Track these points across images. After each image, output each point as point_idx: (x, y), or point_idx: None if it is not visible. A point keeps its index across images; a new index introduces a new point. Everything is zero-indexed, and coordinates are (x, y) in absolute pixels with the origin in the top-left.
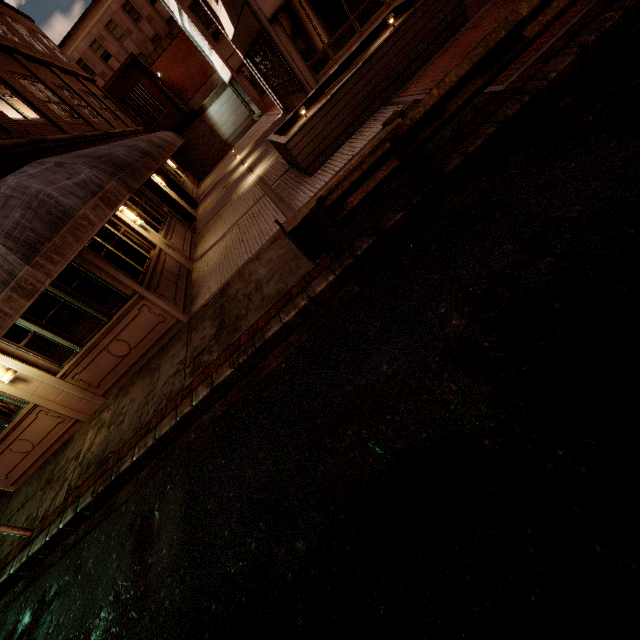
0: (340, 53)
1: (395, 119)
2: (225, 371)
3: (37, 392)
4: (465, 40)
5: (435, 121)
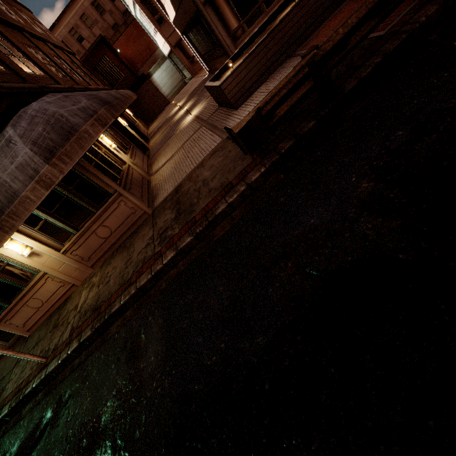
0: (252, 27)
1: (312, 51)
2: (186, 239)
3: (46, 263)
4: (349, 8)
5: (340, 52)
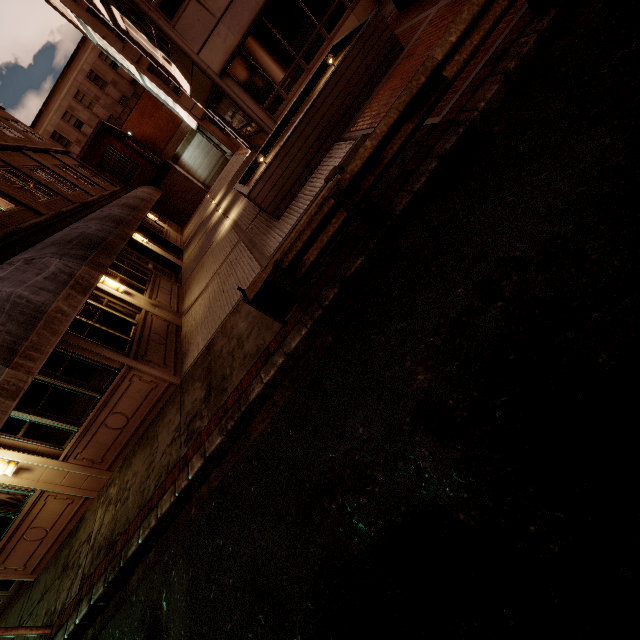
0: (292, 92)
1: (335, 175)
2: (216, 439)
3: (42, 478)
4: (402, 70)
5: (375, 169)
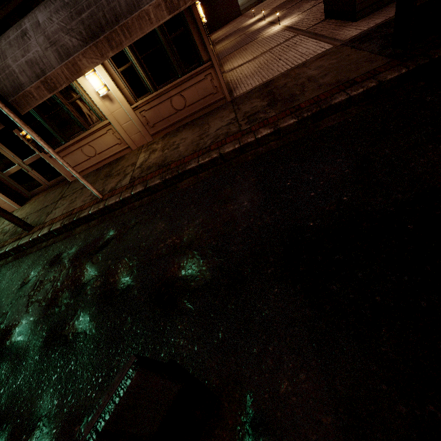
0: None
1: None
2: (288, 120)
3: (114, 113)
4: None
5: None
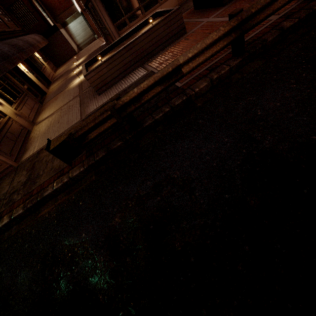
0: (133, 23)
1: (114, 99)
2: (19, 210)
3: None
4: (181, 45)
5: (136, 103)
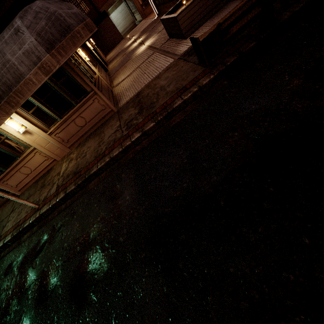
0: None
1: None
2: (150, 124)
3: (36, 141)
4: None
5: None
